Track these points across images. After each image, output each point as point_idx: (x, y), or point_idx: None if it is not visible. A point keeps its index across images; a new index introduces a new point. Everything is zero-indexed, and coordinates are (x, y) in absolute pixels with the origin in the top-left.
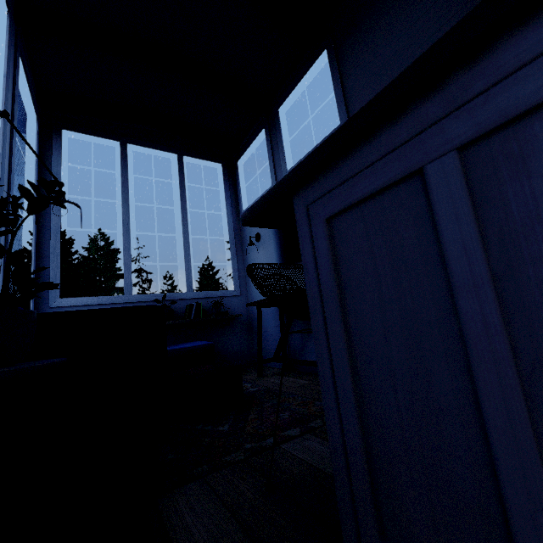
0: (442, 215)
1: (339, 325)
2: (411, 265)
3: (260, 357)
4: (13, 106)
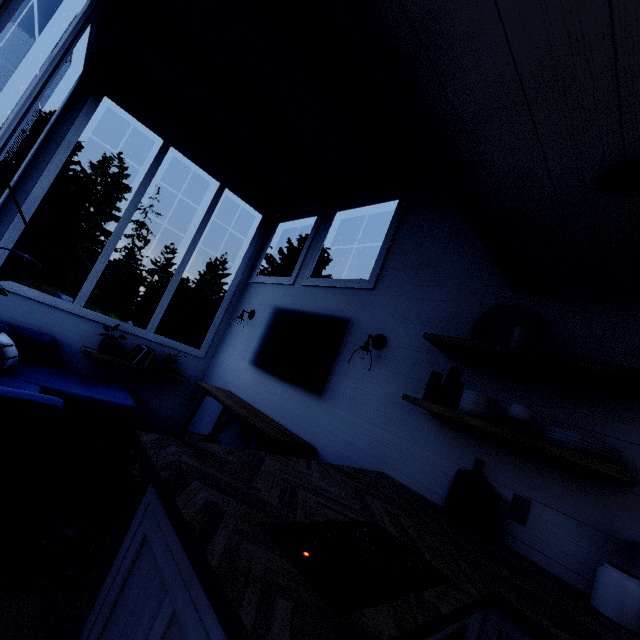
0: (151, 636)
1: (104, 619)
2: (136, 639)
3: None
4: (47, 80)
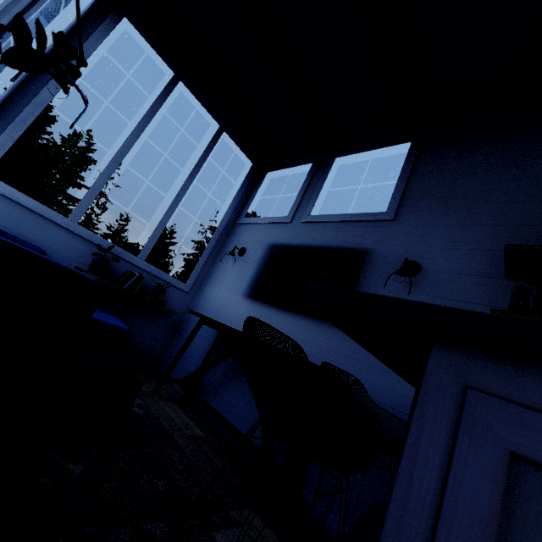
0: None
1: None
2: None
3: (168, 373)
4: None
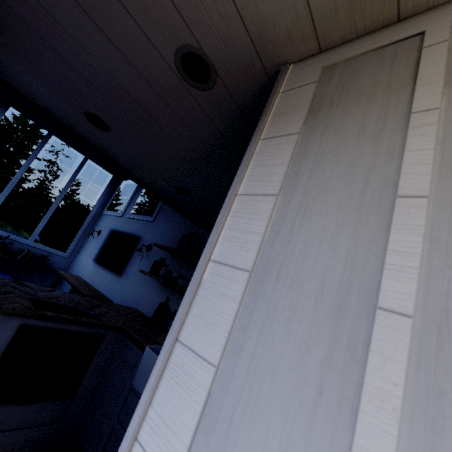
0: None
1: None
2: None
3: None
4: None
